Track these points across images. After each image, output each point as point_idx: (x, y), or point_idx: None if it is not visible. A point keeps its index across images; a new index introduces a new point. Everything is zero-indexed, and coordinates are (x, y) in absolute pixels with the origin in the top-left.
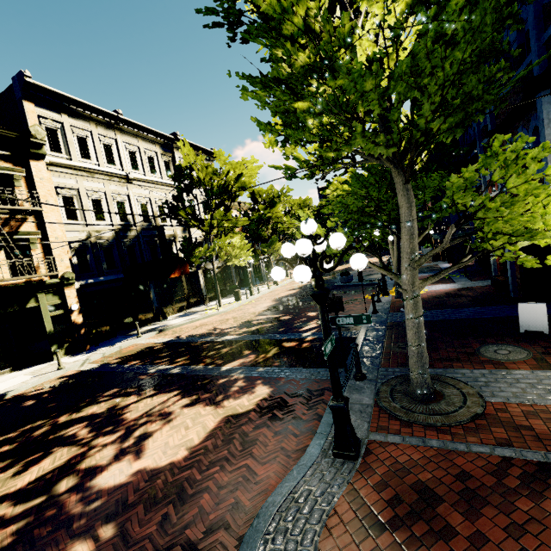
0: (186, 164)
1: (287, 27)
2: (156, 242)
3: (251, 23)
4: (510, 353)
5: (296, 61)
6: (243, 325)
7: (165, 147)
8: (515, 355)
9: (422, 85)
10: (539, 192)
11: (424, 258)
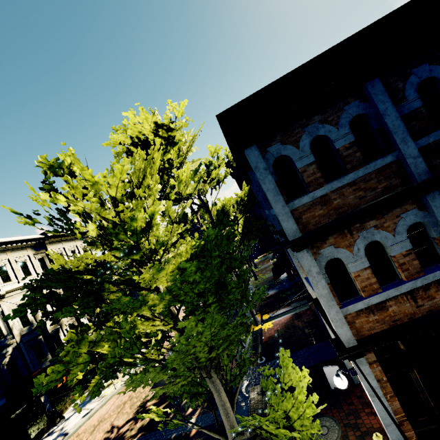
0: (58, 265)
1: (73, 371)
2: (40, 340)
3: (59, 304)
4: (328, 432)
5: (89, 386)
6: (138, 413)
7: (37, 246)
8: (331, 434)
9: (191, 352)
10: (282, 435)
11: (239, 438)
